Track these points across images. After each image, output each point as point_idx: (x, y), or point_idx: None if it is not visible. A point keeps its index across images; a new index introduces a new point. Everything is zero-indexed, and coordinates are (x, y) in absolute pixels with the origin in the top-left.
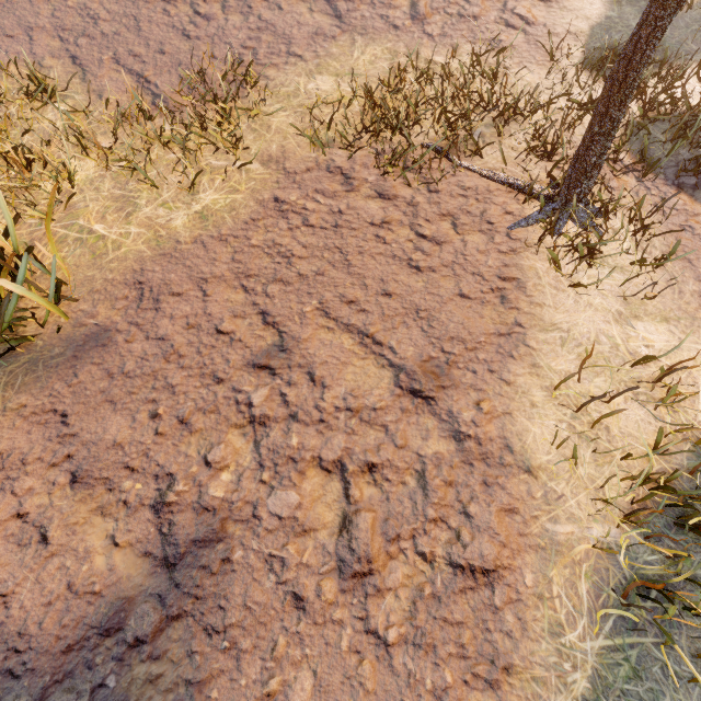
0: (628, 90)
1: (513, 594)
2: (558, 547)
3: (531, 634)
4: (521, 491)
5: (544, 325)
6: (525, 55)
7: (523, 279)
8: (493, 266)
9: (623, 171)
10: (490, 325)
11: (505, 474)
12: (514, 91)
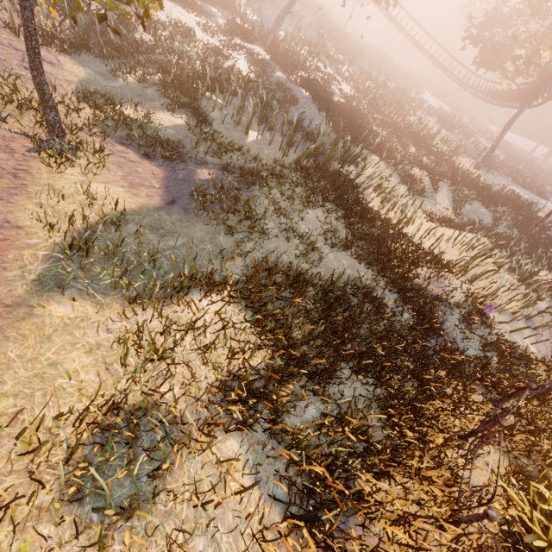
0: (44, 89)
1: (1, 261)
2: (30, 246)
3: (9, 270)
4: (13, 234)
5: (40, 185)
6: None
7: (30, 170)
8: (12, 165)
9: (96, 137)
10: (5, 185)
11: (4, 230)
12: (25, 96)
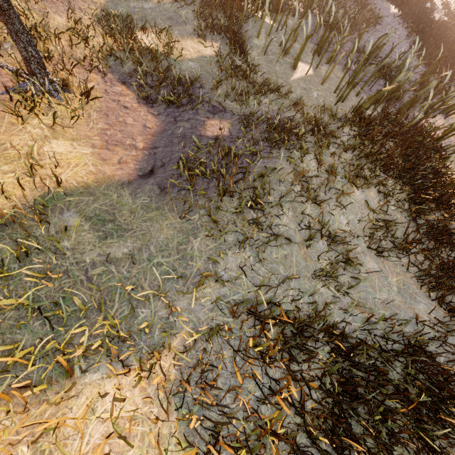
0: (0, 3)
1: None
2: None
3: None
4: None
5: None
6: (60, 8)
7: None
8: None
9: (97, 73)
10: None
11: None
12: (30, 21)
